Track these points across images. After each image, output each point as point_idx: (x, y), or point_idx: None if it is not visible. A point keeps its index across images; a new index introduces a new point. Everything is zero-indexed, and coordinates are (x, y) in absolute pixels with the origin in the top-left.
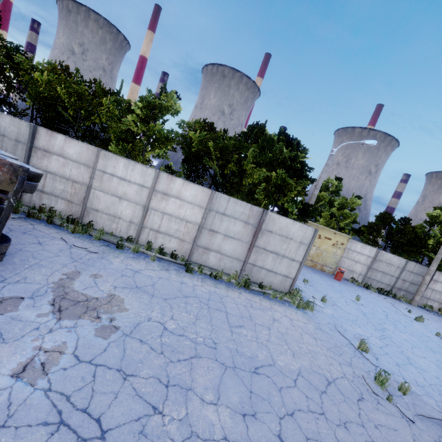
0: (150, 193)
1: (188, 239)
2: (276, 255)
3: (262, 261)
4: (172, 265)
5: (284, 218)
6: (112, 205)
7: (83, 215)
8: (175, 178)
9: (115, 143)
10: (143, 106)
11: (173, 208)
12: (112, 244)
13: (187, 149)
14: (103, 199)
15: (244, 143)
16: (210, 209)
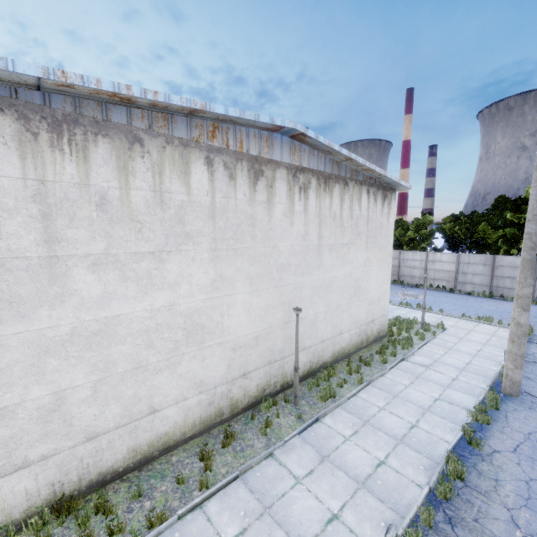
0: (425, 262)
1: (451, 280)
2: (511, 278)
3: (502, 284)
4: (443, 291)
5: (509, 257)
6: (410, 272)
7: (399, 279)
8: (436, 253)
9: (406, 246)
10: (414, 226)
11: (438, 267)
12: (413, 287)
13: (444, 235)
14: (406, 270)
15: (491, 214)
16: (459, 263)
